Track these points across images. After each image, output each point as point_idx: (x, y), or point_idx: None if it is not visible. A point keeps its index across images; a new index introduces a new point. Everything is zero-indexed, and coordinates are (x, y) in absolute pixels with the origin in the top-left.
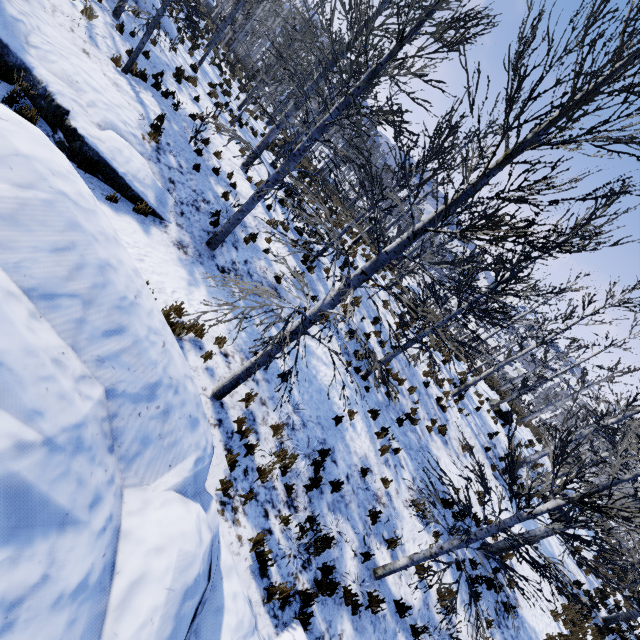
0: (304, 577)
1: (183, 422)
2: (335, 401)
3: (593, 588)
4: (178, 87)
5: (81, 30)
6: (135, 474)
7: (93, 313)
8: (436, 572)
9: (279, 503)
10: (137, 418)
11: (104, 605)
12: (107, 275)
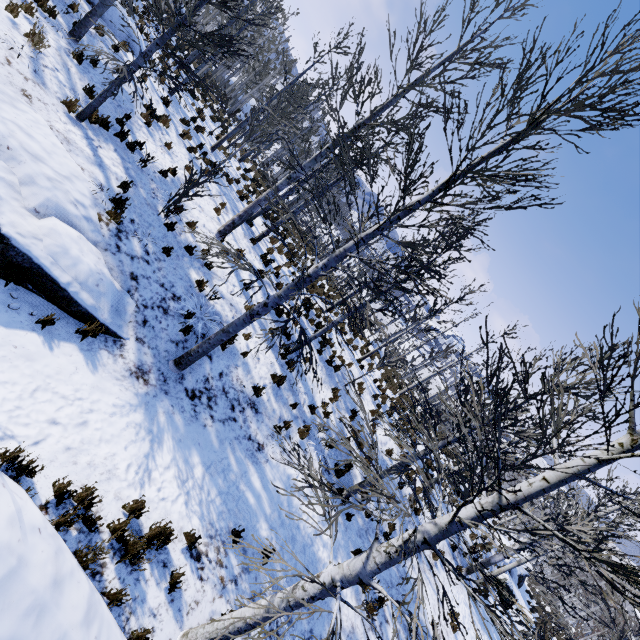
0: None
1: None
2: (319, 556)
3: None
4: (147, 131)
5: (22, 62)
6: None
7: None
8: None
9: None
10: None
11: None
12: None
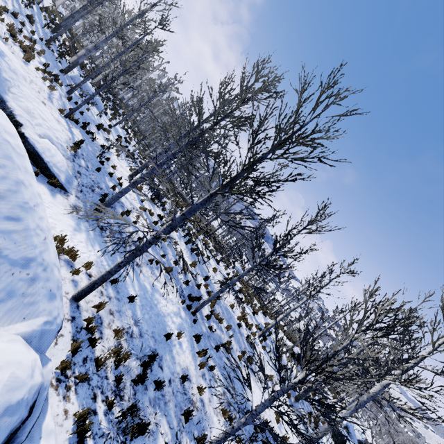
0: None
1: (44, 291)
2: (168, 324)
3: None
4: (97, 132)
5: (45, 93)
6: None
7: (3, 204)
8: (225, 441)
9: (108, 391)
10: (10, 276)
11: None
12: (20, 187)
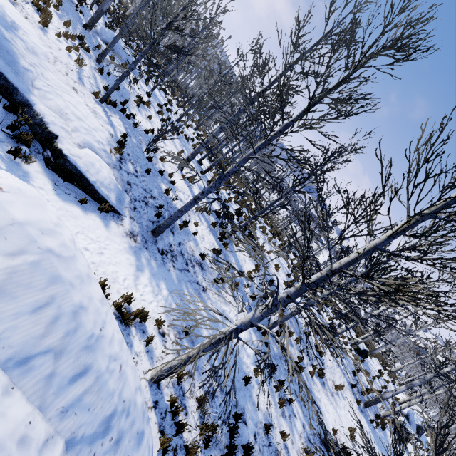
0: None
1: (131, 443)
2: (244, 361)
3: None
4: (137, 109)
5: (73, 74)
6: None
7: (62, 362)
8: None
9: None
10: None
11: None
12: (79, 318)
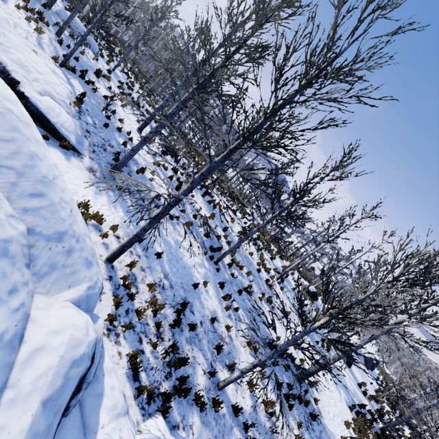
0: (166, 384)
1: (81, 261)
2: (194, 275)
3: (374, 409)
4: (97, 80)
5: (33, 39)
6: (44, 286)
7: (23, 181)
8: (254, 372)
9: (150, 334)
10: (48, 251)
11: (13, 359)
12: (35, 161)
